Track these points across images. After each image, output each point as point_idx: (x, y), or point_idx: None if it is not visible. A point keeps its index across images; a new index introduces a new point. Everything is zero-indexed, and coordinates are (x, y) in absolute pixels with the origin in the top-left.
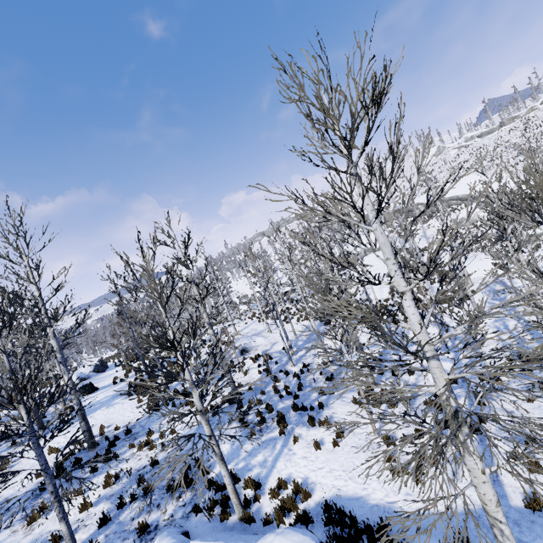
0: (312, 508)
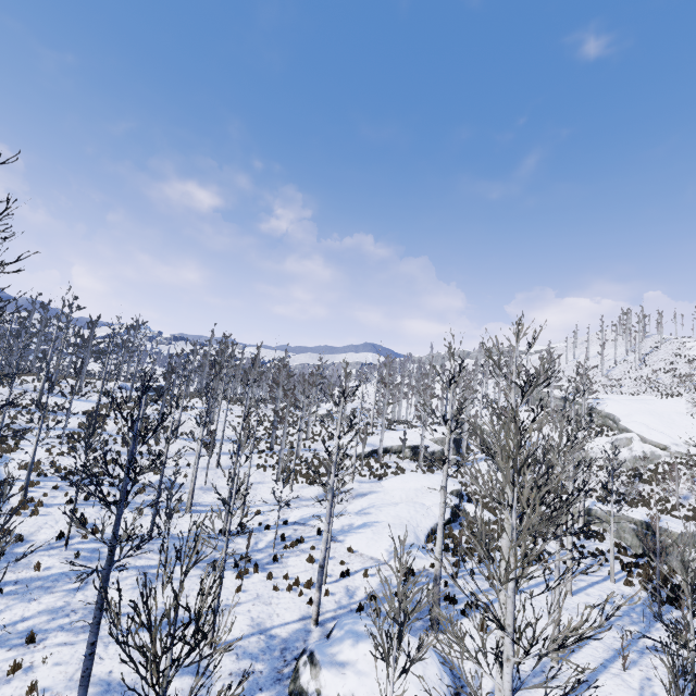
0: (3, 455)
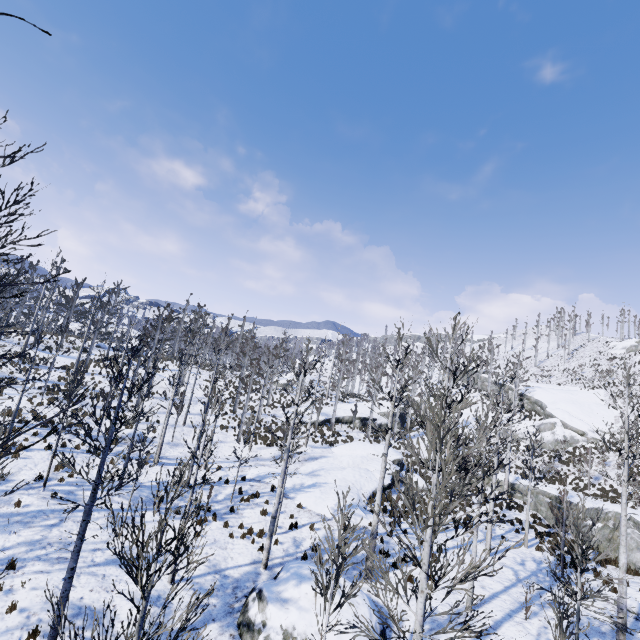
0: None
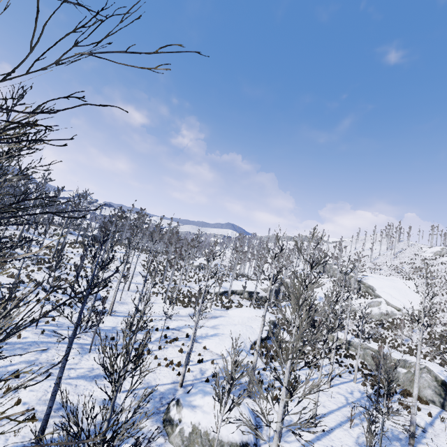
0: None
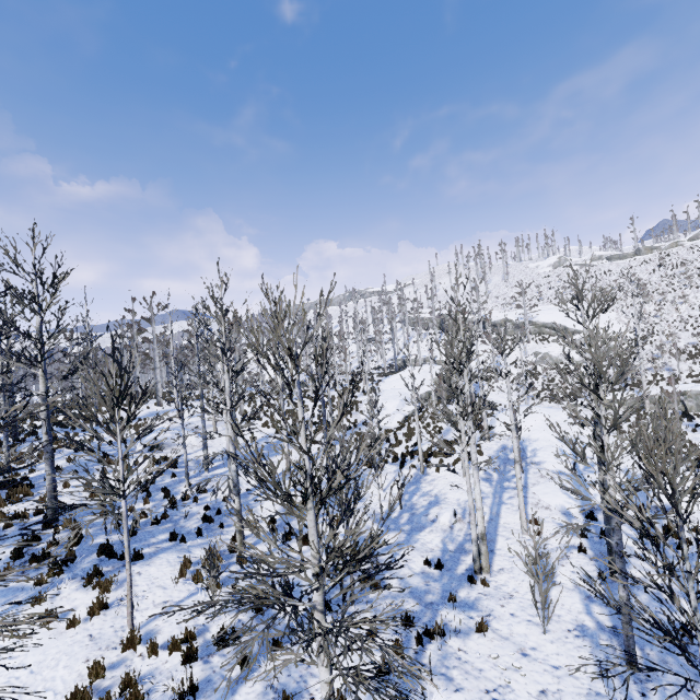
0: None
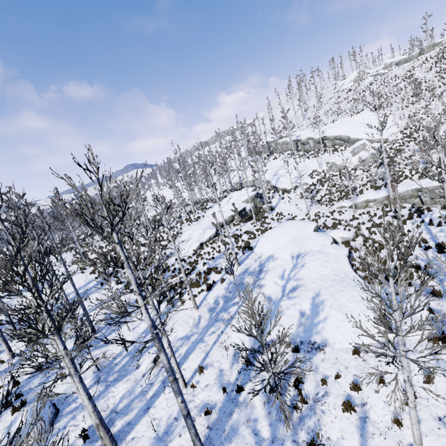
0: None
